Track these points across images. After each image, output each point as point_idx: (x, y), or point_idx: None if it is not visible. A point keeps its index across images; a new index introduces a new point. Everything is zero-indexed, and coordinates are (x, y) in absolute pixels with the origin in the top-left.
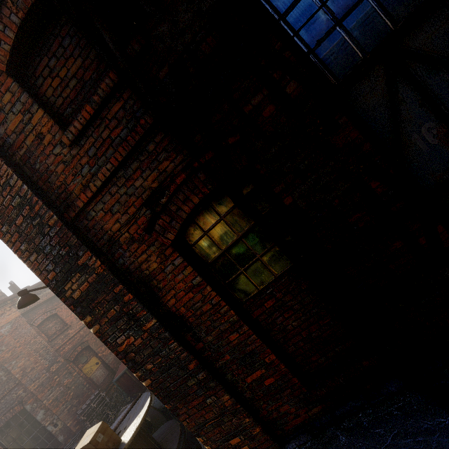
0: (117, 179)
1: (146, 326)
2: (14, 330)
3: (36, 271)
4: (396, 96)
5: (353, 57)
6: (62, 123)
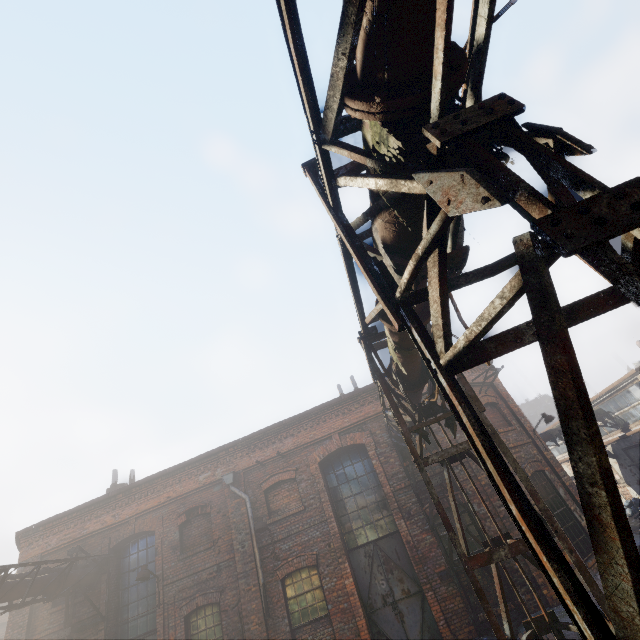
0: (50, 636)
1: None
2: None
3: None
4: None
5: (135, 633)
6: (56, 600)
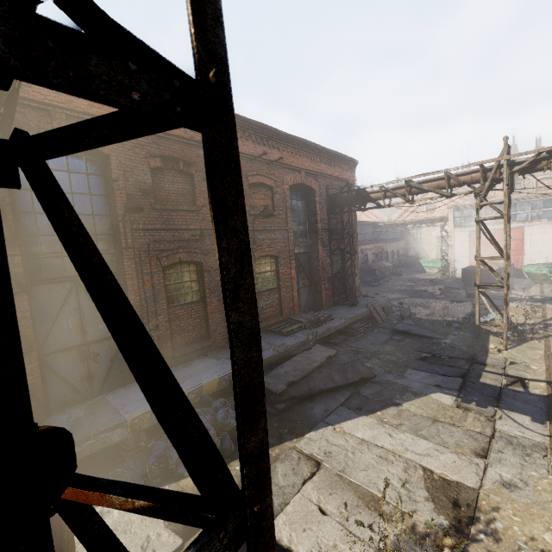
0: None
1: None
2: None
3: None
4: (68, 299)
5: (59, 273)
6: None
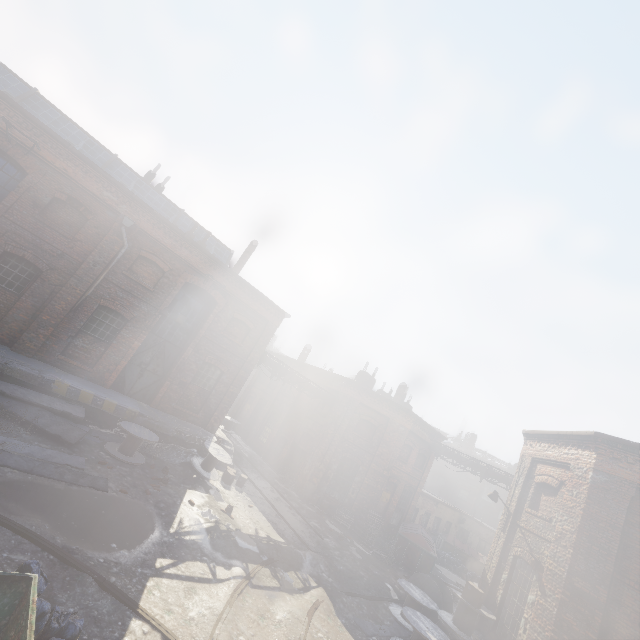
0: None
1: (588, 632)
2: (401, 433)
3: (573, 558)
4: None
5: None
6: None
